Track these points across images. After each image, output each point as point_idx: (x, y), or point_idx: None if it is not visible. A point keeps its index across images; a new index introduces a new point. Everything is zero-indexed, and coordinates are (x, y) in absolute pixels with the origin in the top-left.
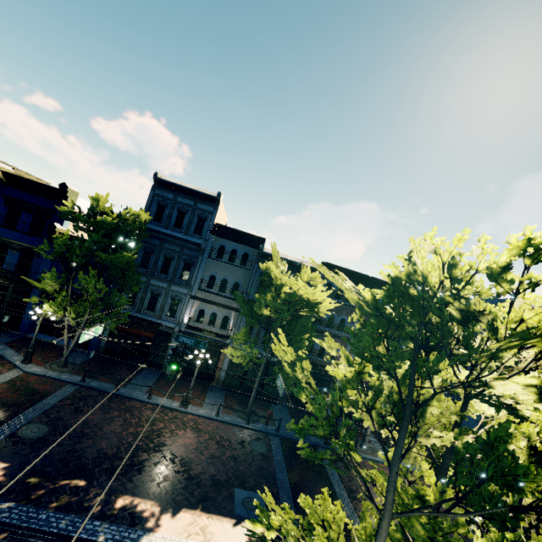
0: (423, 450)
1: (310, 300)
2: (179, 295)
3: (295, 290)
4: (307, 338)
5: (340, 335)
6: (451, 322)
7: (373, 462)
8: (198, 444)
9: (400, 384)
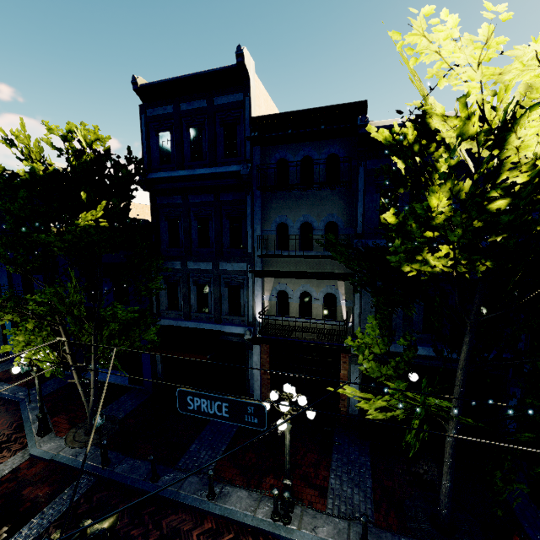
0: None
1: None
2: (235, 276)
3: None
4: None
5: None
6: None
7: None
8: None
9: None
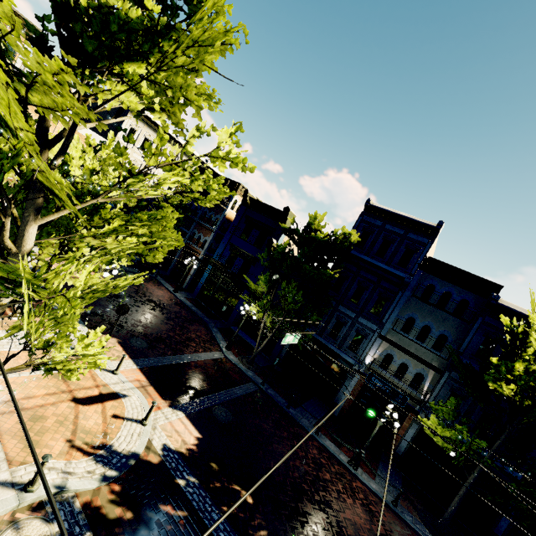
0: None
1: None
2: (365, 329)
3: None
4: None
5: None
6: None
7: None
8: (370, 533)
9: None
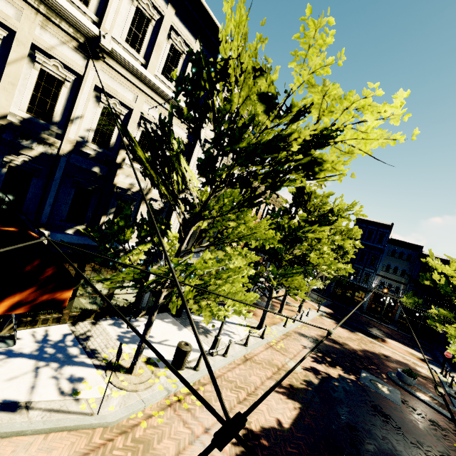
0: None
1: (454, 276)
2: (369, 272)
3: (445, 272)
4: None
5: None
6: None
7: None
8: (391, 333)
9: None
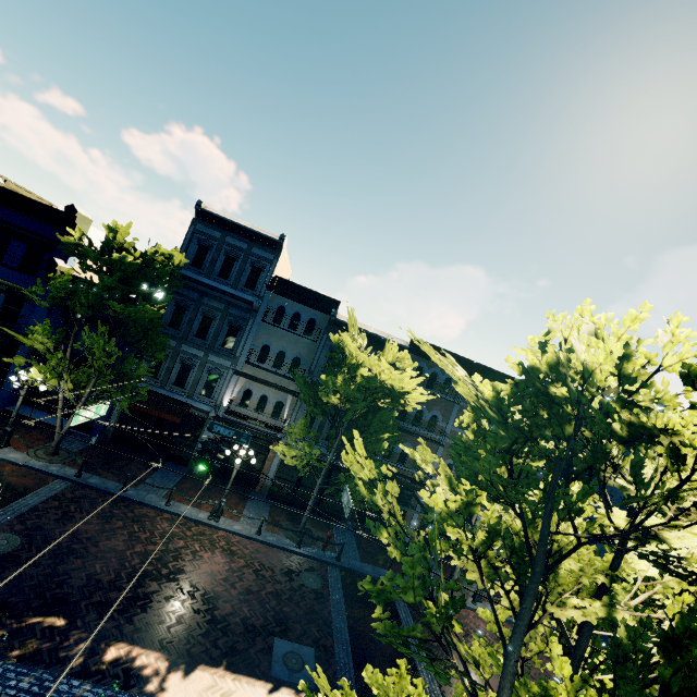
0: (548, 616)
1: (395, 388)
2: (218, 368)
3: (376, 374)
4: (387, 438)
5: (429, 437)
6: (609, 439)
7: (478, 637)
8: (229, 572)
9: (527, 524)
